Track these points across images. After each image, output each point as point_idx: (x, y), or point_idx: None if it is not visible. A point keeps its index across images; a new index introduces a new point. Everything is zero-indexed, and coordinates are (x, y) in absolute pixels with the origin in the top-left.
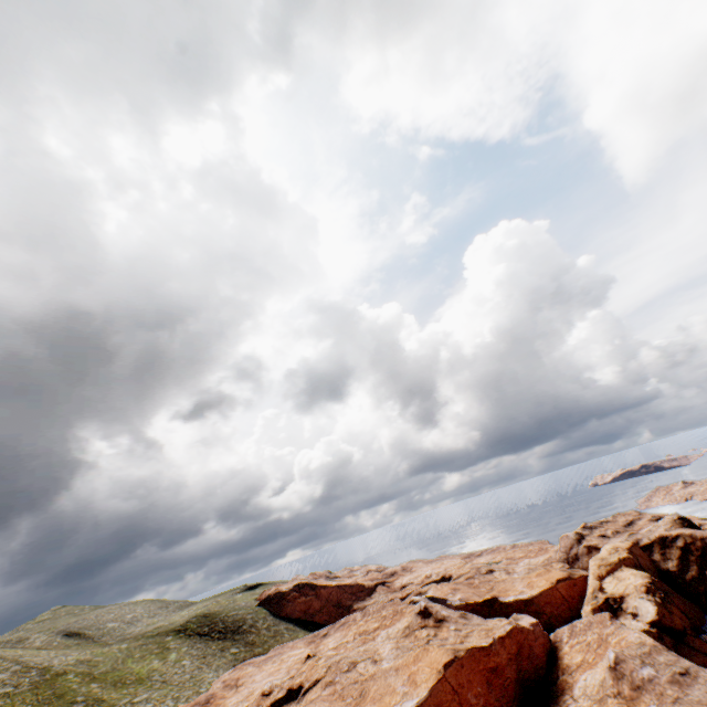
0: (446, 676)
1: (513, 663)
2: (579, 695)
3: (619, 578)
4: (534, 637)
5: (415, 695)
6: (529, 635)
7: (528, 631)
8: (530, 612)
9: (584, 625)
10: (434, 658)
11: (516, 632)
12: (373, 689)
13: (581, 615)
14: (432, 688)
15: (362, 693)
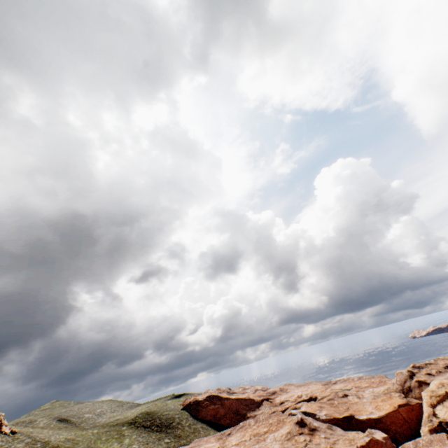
0: None
1: None
2: None
3: (447, 407)
4: None
5: None
6: (383, 446)
7: (381, 443)
8: (379, 428)
9: (426, 442)
10: None
11: (373, 443)
12: None
13: (419, 434)
14: None
15: None
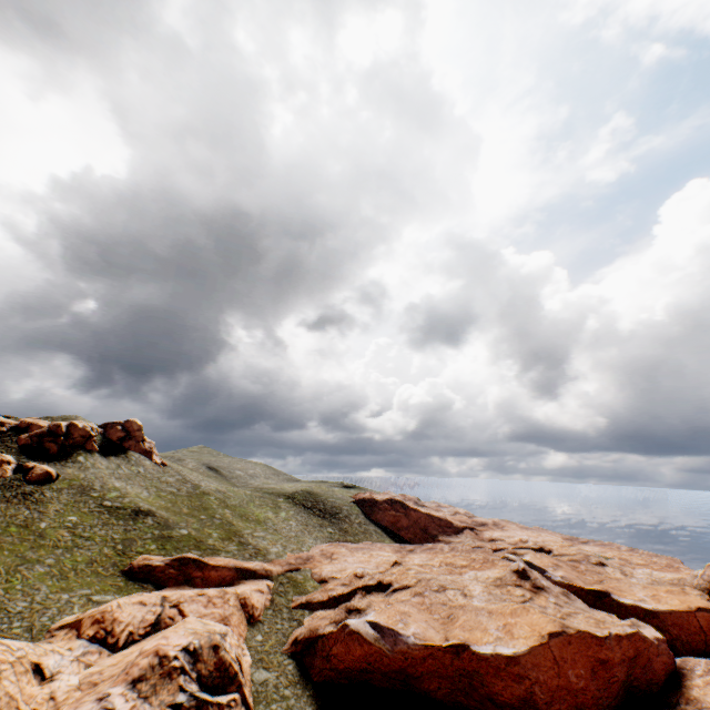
0: (550, 644)
1: (624, 665)
2: None
3: None
4: (656, 652)
5: (511, 645)
6: (651, 648)
7: (651, 643)
8: (649, 624)
9: None
10: (536, 622)
11: (637, 638)
12: (463, 619)
13: None
14: (532, 648)
15: (450, 616)
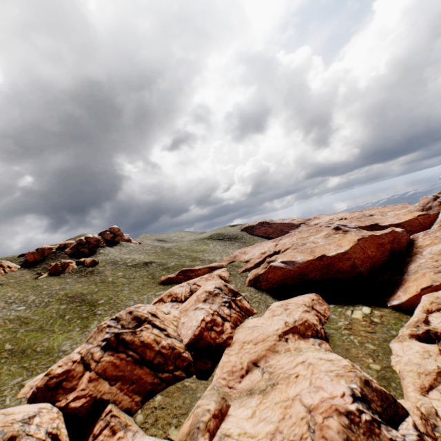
0: (358, 243)
1: (389, 244)
2: (426, 254)
3: None
4: (401, 236)
5: (342, 249)
6: (399, 235)
7: (399, 233)
8: None
9: (435, 230)
10: (350, 239)
11: (393, 232)
12: (318, 250)
13: None
14: (351, 247)
15: (312, 251)
